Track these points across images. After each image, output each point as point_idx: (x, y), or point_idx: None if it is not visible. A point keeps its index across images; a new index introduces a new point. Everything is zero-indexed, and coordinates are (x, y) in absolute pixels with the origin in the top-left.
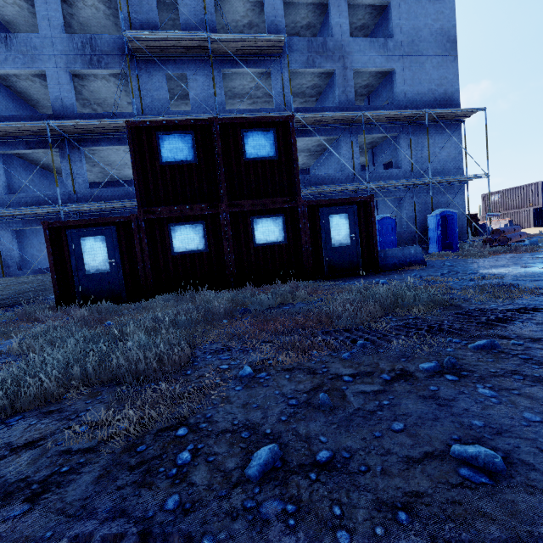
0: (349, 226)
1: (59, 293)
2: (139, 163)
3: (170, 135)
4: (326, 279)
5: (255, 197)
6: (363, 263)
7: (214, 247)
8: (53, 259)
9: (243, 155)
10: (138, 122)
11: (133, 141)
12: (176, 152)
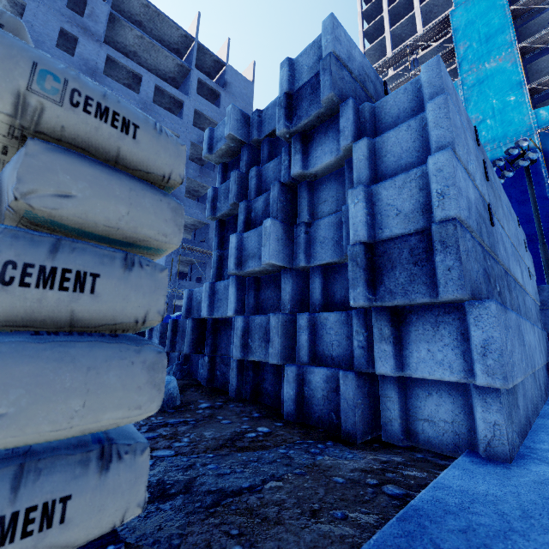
0: None
1: None
2: None
3: None
4: None
5: None
6: None
7: None
8: None
9: None
10: None
11: None
12: None
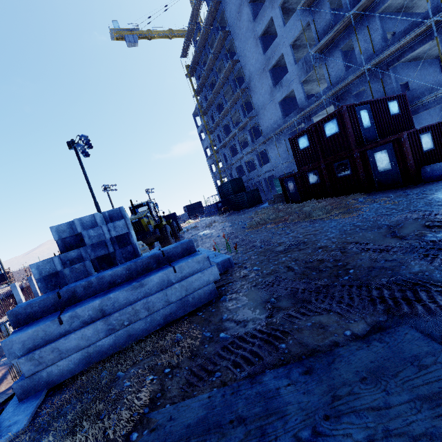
0: (388, 157)
1: (286, 200)
2: (294, 152)
3: (300, 138)
4: (377, 191)
5: (333, 154)
6: (403, 179)
7: (322, 180)
8: (282, 189)
9: (325, 136)
10: (291, 137)
11: (291, 145)
12: (303, 144)
